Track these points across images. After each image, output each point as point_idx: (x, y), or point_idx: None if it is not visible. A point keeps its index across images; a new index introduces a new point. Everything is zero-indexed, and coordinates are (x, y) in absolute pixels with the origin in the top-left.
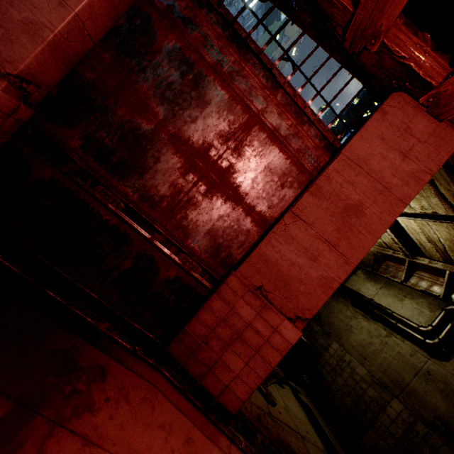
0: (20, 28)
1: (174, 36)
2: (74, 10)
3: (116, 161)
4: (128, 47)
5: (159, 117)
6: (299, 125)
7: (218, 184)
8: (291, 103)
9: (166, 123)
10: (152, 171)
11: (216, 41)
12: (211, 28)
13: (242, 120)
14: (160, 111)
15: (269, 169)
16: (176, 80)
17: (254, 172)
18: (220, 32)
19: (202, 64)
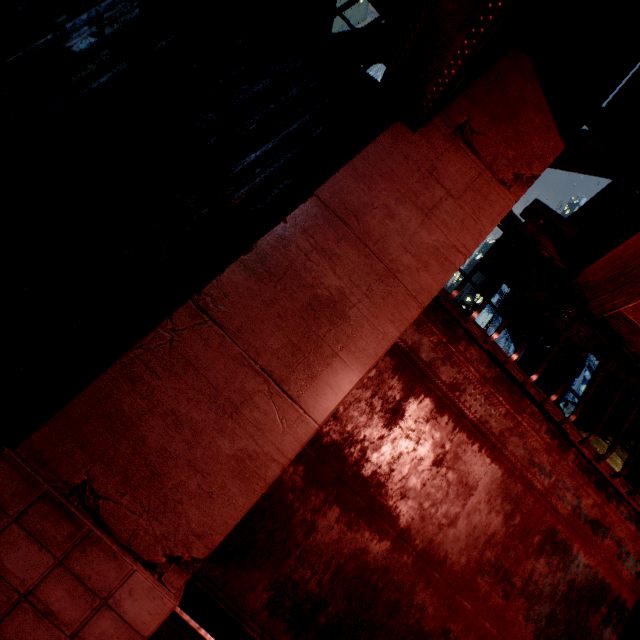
0: (229, 467)
1: (423, 387)
2: (319, 423)
3: (325, 622)
4: (355, 411)
5: (399, 523)
6: (604, 501)
7: (493, 638)
8: (588, 466)
9: (409, 532)
10: (384, 631)
11: (478, 386)
12: (473, 368)
13: (524, 509)
14: (401, 513)
15: (570, 592)
16: (425, 455)
17: (548, 601)
18: (483, 371)
19: (462, 424)
